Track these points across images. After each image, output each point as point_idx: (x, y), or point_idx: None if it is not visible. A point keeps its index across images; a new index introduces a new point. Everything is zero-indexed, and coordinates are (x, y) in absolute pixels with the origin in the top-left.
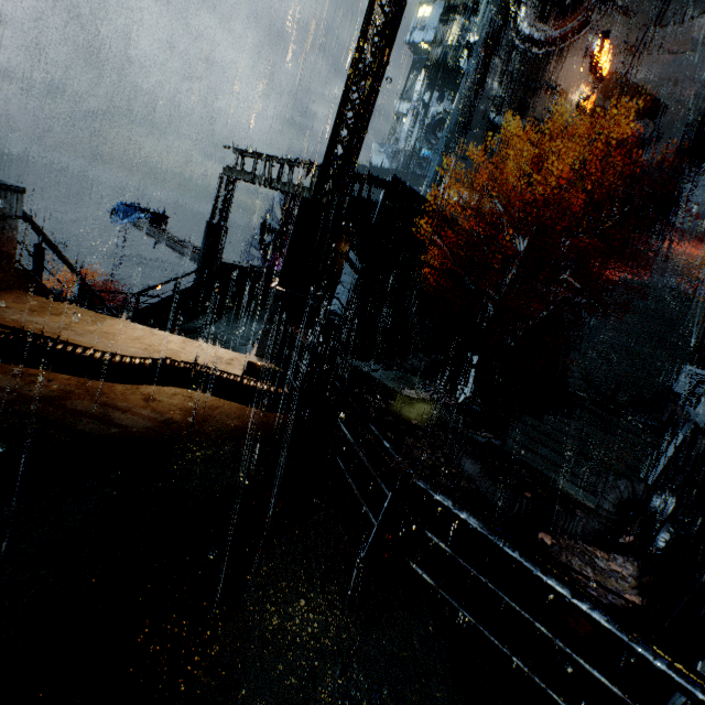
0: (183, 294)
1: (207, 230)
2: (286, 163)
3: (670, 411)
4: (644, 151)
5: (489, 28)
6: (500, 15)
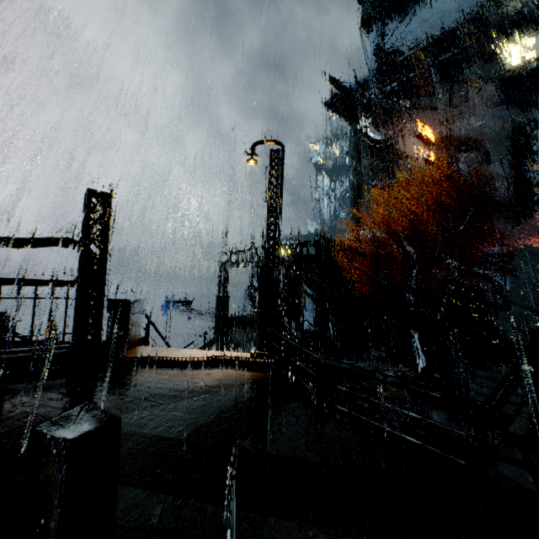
0: (209, 343)
1: (217, 301)
2: (254, 251)
3: None
4: (485, 168)
5: (352, 144)
6: (356, 137)
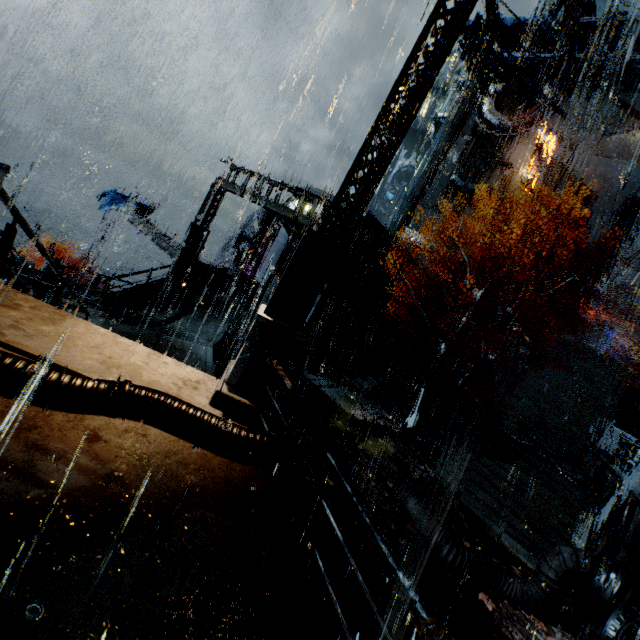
0: (154, 285)
1: (190, 230)
2: (276, 185)
3: (596, 467)
4: (576, 228)
5: (458, 108)
6: (468, 101)
